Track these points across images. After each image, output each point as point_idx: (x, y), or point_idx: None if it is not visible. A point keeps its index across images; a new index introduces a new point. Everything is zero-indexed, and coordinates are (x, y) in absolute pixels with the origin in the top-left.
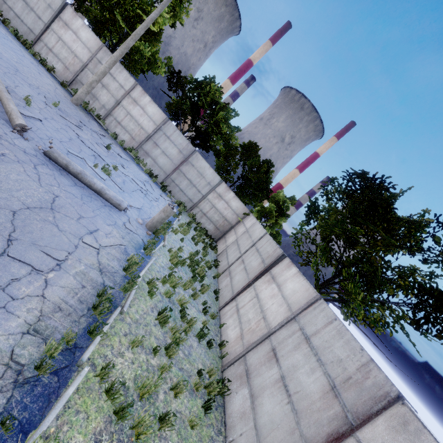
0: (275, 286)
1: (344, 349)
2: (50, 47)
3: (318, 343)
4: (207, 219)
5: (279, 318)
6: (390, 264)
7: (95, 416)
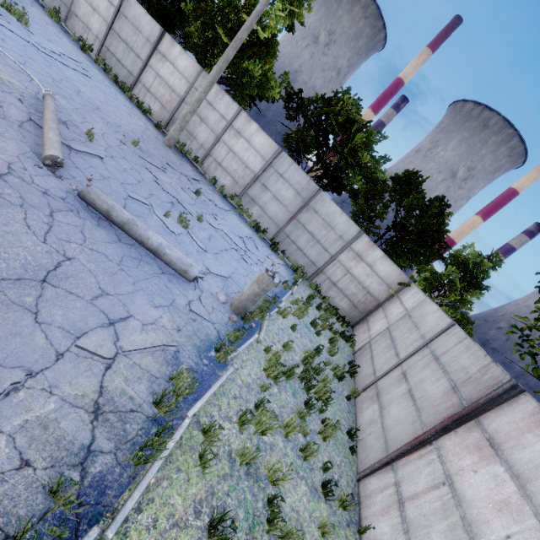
0: (503, 472)
1: None
2: (147, 87)
3: None
4: (338, 292)
5: None
6: None
7: None
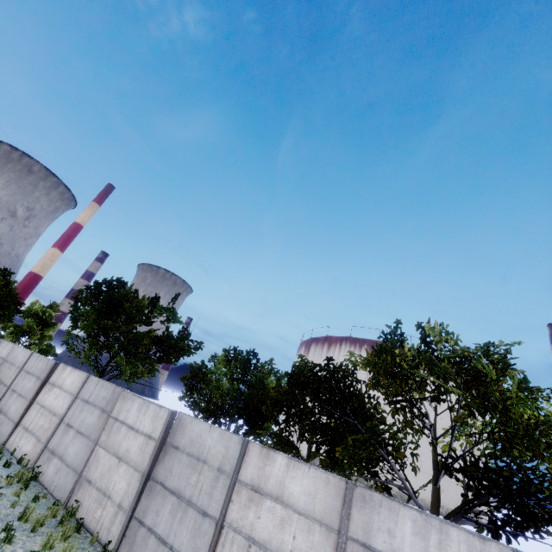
0: (57, 389)
1: (105, 391)
2: None
3: (93, 399)
4: None
5: (67, 405)
6: (135, 334)
7: None
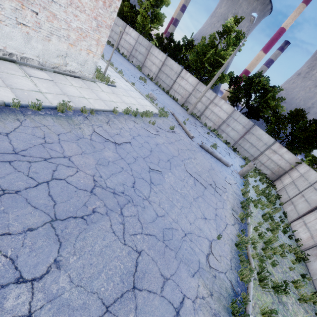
0: None
1: None
2: (175, 90)
3: None
4: (264, 167)
5: None
6: None
7: (258, 240)
